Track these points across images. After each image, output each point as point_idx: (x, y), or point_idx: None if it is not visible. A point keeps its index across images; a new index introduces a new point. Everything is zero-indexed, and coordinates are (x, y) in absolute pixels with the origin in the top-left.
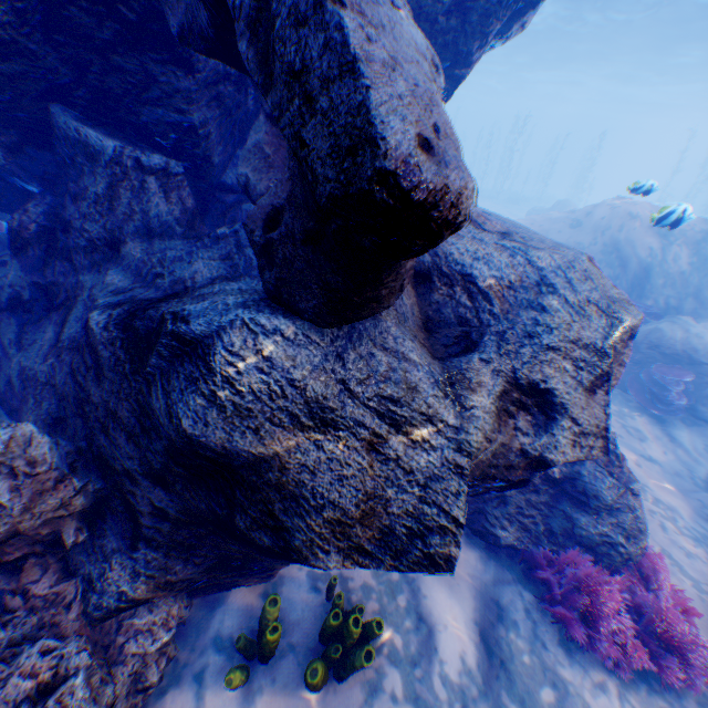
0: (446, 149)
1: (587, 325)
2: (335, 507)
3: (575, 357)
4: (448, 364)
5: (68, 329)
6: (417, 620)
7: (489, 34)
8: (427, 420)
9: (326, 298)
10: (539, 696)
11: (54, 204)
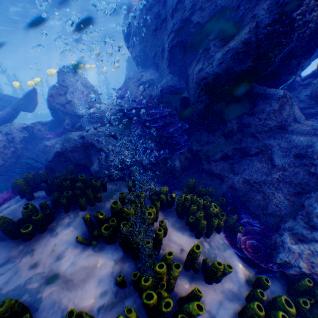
0: None
1: None
2: None
3: None
4: None
5: (275, 160)
6: None
7: None
8: None
9: None
10: None
11: (236, 118)
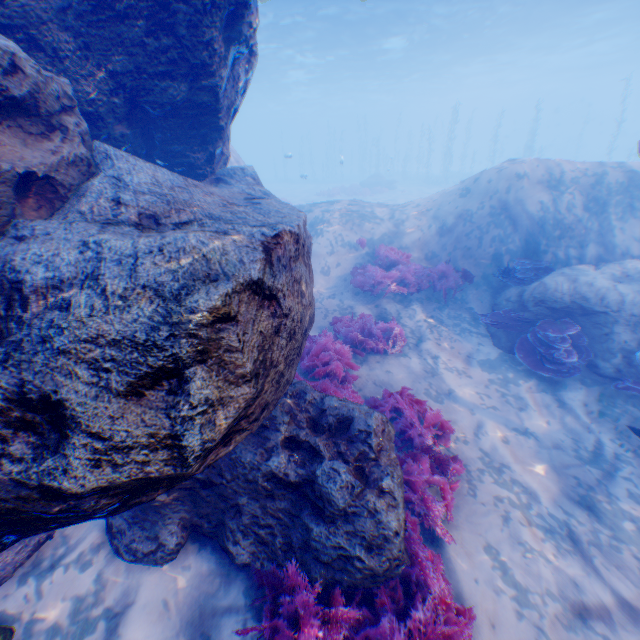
0: None
1: (120, 317)
2: None
3: (95, 358)
4: None
5: None
6: None
7: (211, 42)
8: None
9: None
10: None
11: None
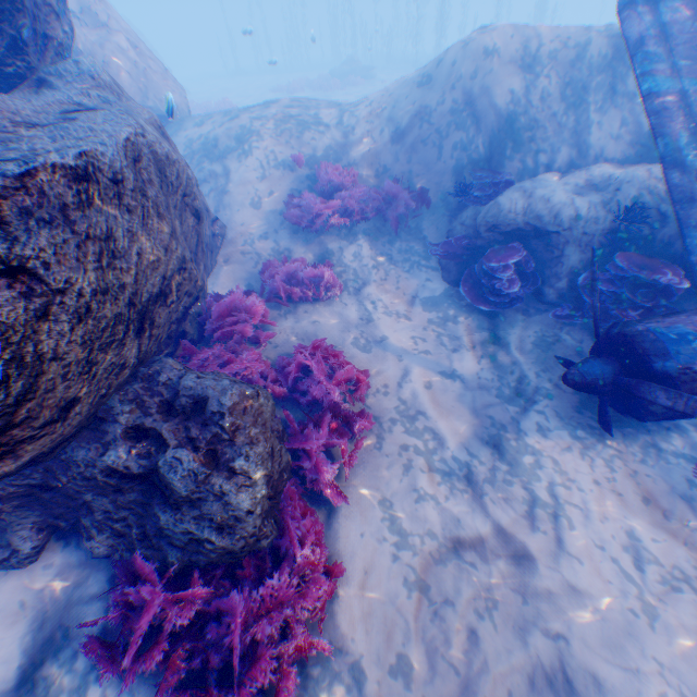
0: None
1: None
2: None
3: None
4: None
5: None
6: None
7: None
8: None
9: None
10: None
11: None
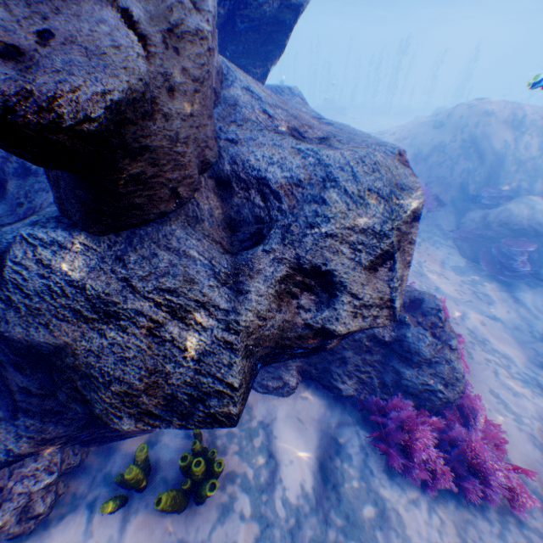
0: (55, 55)
1: (365, 212)
2: (121, 382)
3: (353, 241)
4: (238, 257)
5: None
6: (268, 456)
7: None
8: (201, 306)
9: (84, 210)
10: (361, 512)
11: None
